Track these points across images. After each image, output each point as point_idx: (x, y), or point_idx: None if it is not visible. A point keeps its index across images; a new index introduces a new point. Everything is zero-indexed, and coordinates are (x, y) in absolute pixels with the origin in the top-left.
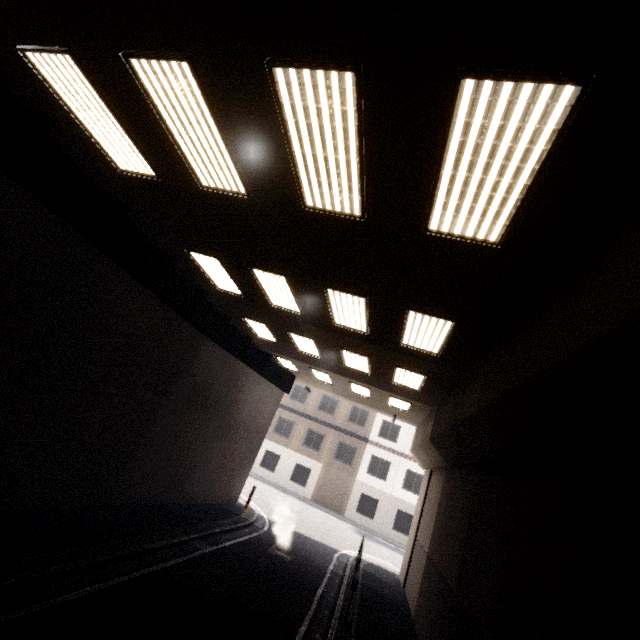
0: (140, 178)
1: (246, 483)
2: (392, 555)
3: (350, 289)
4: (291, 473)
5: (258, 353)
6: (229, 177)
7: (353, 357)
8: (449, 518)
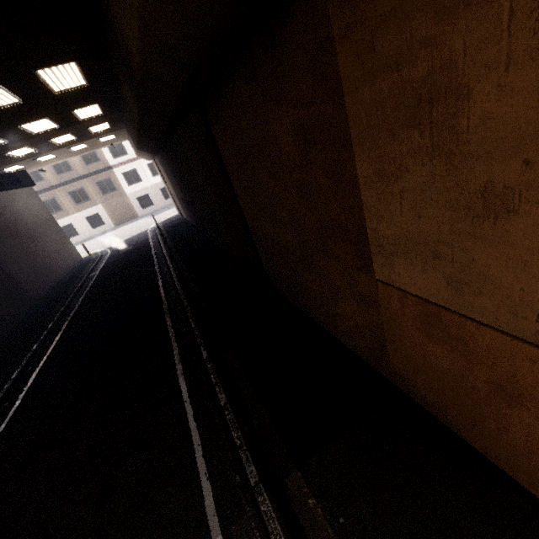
0: None
1: None
2: (173, 210)
3: (33, 119)
4: (89, 225)
5: None
6: None
7: (59, 139)
8: (170, 177)
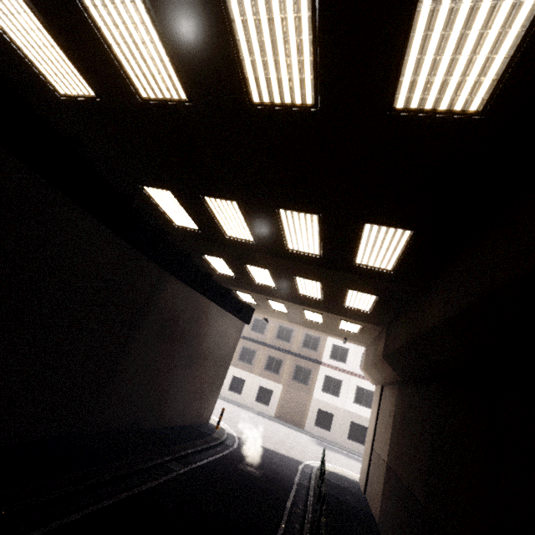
0: (81, 102)
1: (217, 405)
2: (349, 462)
3: (302, 206)
4: (256, 395)
5: (219, 289)
6: (167, 79)
7: (306, 283)
8: (407, 429)
